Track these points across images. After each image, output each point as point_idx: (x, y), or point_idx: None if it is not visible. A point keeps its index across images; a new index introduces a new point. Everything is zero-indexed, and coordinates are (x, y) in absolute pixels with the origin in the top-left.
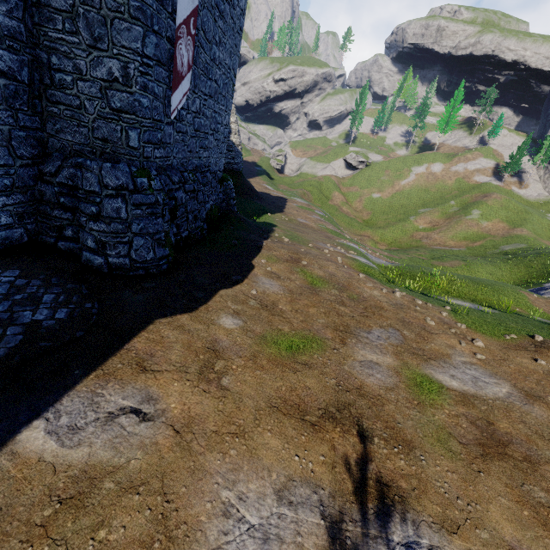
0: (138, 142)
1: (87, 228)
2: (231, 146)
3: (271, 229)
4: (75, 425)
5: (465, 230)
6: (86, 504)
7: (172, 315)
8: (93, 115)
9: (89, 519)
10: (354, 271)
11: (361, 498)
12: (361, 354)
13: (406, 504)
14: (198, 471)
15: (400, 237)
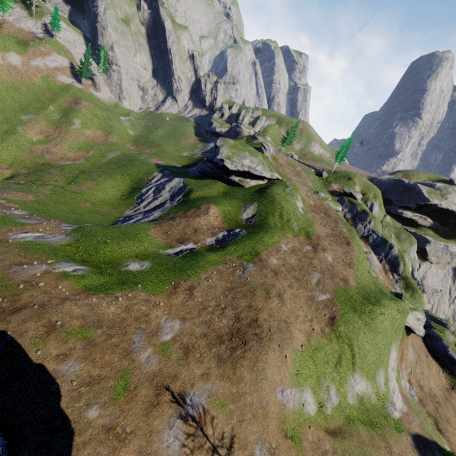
0: None
1: None
2: None
3: None
4: None
5: (76, 141)
6: None
7: (72, 447)
8: None
9: None
10: (85, 296)
11: (179, 404)
12: (142, 358)
13: (185, 392)
14: (156, 452)
15: (19, 155)
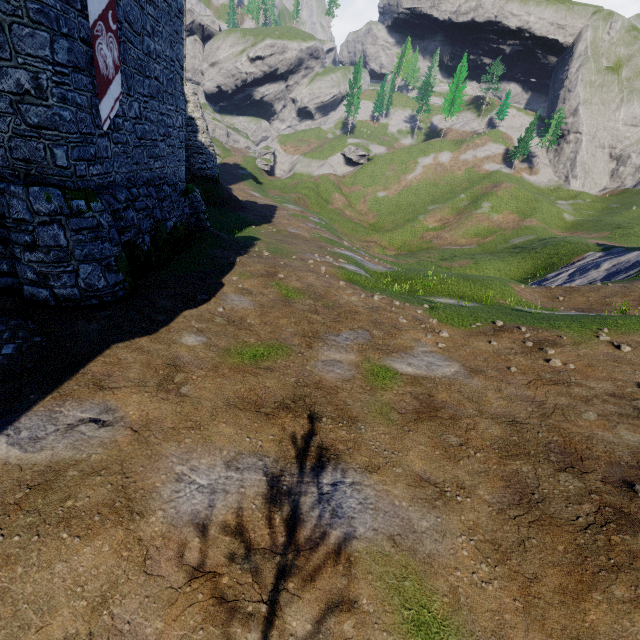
0: (67, 160)
1: (23, 260)
2: (200, 148)
3: (251, 244)
4: (36, 437)
5: (476, 226)
6: (53, 487)
7: (130, 339)
8: (7, 133)
9: (57, 496)
10: (336, 279)
11: (301, 460)
12: (325, 355)
13: (339, 459)
14: (155, 456)
15: (409, 240)
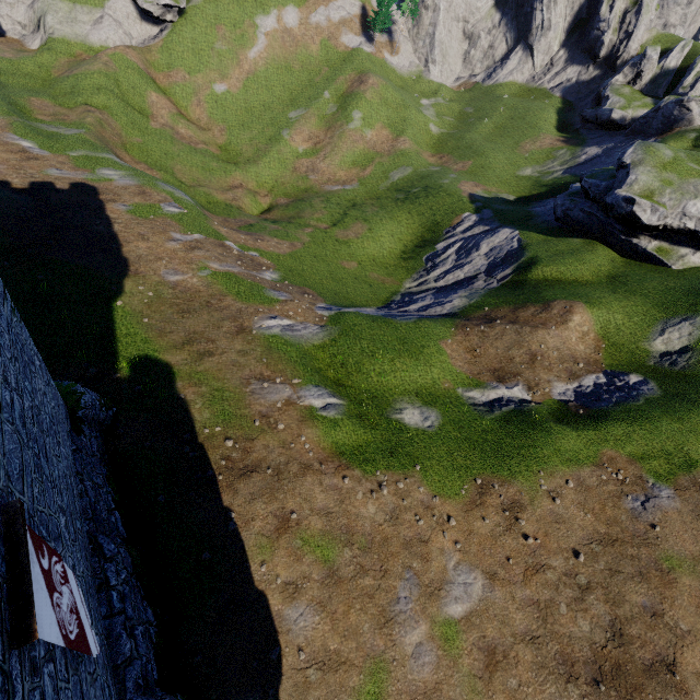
0: None
1: None
2: None
3: (183, 407)
4: None
5: (352, 150)
6: None
7: None
8: None
9: None
10: (334, 468)
11: None
12: (408, 643)
13: None
14: None
15: (281, 175)
